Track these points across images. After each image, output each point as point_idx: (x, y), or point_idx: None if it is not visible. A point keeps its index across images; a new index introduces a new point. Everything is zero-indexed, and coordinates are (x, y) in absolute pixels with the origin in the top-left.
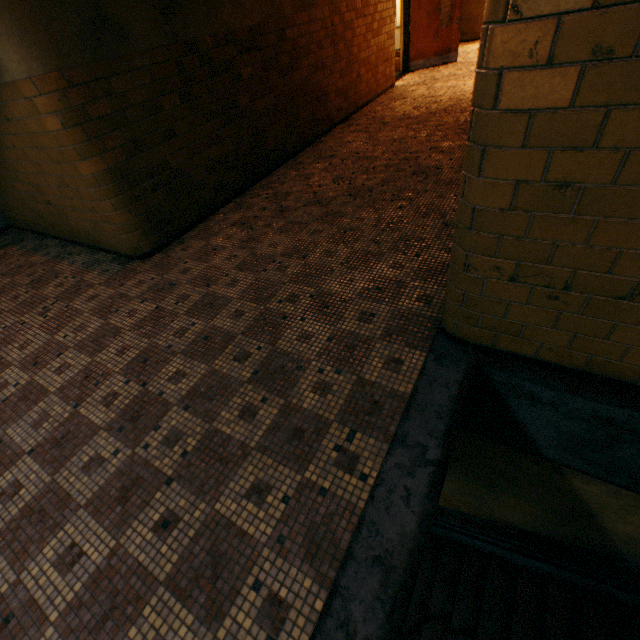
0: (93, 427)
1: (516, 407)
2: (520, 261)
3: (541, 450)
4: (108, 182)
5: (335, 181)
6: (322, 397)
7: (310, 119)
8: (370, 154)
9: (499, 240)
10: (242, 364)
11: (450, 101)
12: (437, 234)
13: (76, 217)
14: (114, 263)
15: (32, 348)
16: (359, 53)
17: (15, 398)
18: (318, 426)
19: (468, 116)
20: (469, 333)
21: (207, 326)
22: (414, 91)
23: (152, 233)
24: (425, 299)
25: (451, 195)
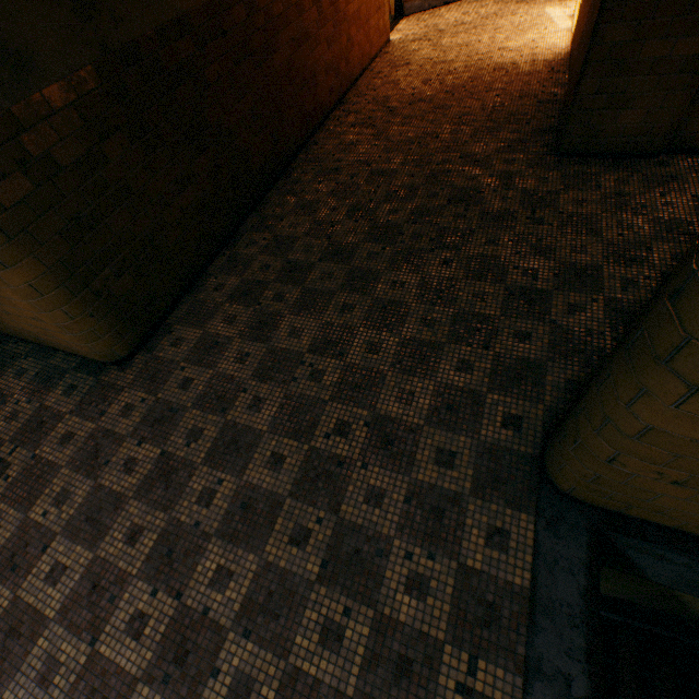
0: (126, 678)
1: (634, 556)
2: (696, 475)
3: (650, 578)
4: (52, 287)
5: (350, 215)
6: (420, 601)
7: (299, 115)
8: (385, 166)
9: (675, 457)
10: (303, 549)
11: (467, 71)
12: (502, 308)
13: (11, 319)
14: (81, 372)
15: (1, 538)
16: (347, 7)
17: (0, 633)
18: (427, 652)
19: (496, 98)
20: (590, 498)
21: (240, 484)
22: (417, 51)
23: (127, 331)
24: (512, 423)
25: (505, 239)
